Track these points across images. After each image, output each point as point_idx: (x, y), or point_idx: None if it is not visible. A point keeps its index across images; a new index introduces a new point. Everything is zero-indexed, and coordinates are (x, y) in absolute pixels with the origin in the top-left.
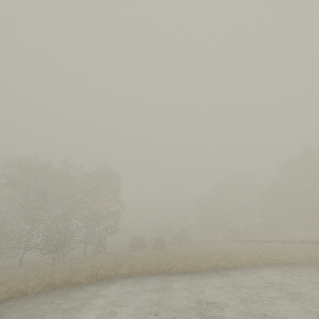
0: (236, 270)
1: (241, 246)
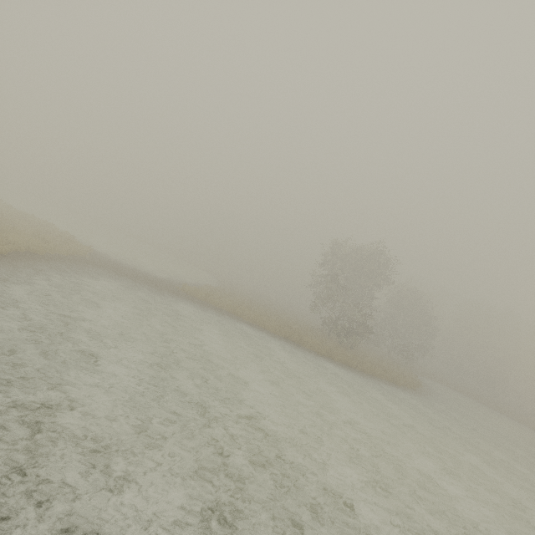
0: None
1: None
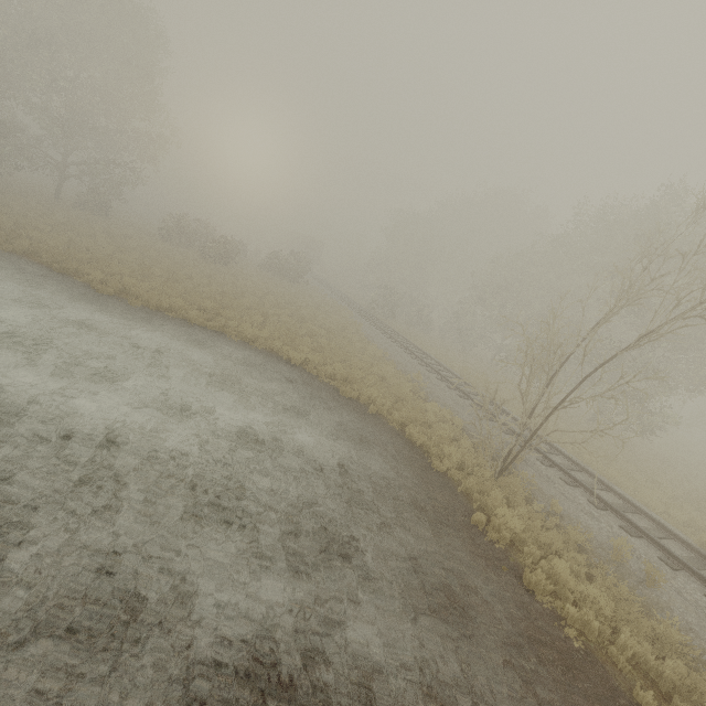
0: (183, 330)
1: (334, 322)
